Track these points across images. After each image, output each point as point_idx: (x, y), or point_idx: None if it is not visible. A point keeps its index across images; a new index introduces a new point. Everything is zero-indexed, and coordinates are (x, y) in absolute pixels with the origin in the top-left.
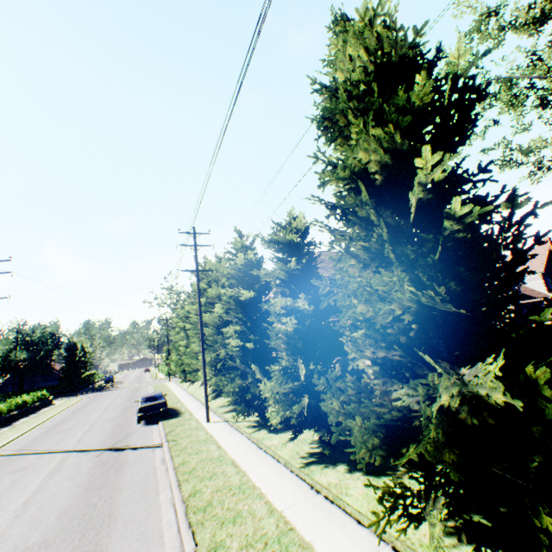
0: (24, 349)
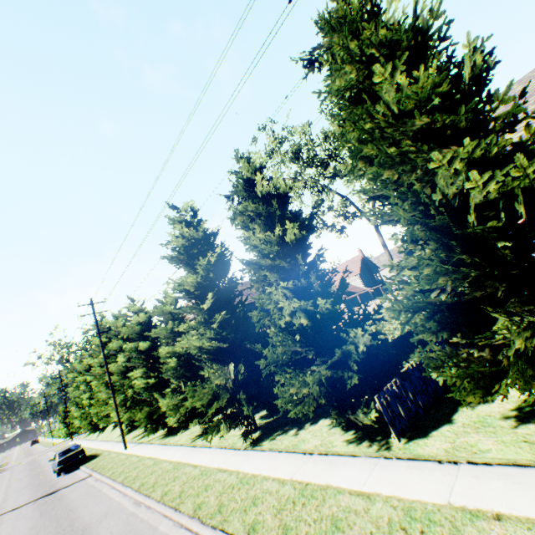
0: None
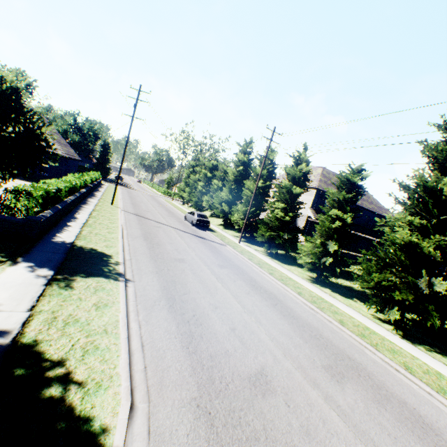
0: (77, 134)
